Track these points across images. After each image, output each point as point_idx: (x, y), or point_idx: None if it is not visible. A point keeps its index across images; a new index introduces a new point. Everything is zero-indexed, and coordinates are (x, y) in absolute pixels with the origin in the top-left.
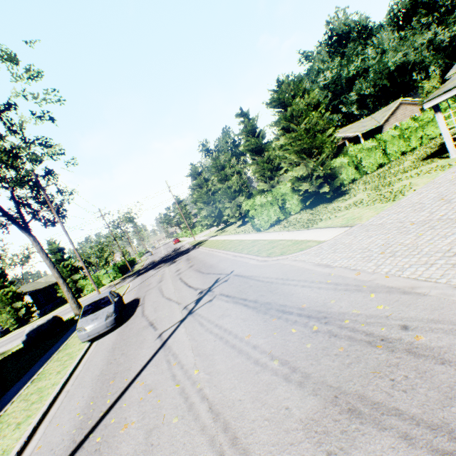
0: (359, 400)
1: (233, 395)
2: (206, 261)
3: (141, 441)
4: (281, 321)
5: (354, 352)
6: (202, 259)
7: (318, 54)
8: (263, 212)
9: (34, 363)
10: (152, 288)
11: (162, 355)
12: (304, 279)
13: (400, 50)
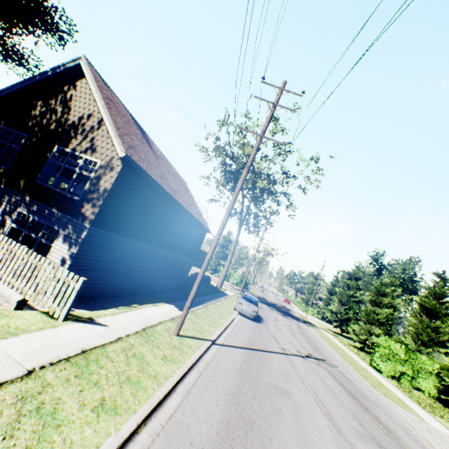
0: (383, 446)
1: (325, 398)
2: (315, 341)
3: (281, 371)
4: (361, 408)
5: (394, 444)
6: (312, 337)
7: None
8: (390, 359)
9: (207, 294)
10: (270, 319)
11: (286, 357)
12: (390, 415)
13: None
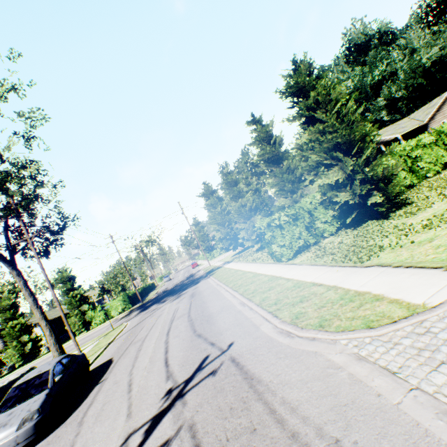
0: None
1: None
2: (207, 303)
3: None
4: None
5: None
6: (205, 299)
7: (336, 65)
8: (283, 235)
9: None
10: (135, 342)
11: None
12: None
13: (435, 44)
